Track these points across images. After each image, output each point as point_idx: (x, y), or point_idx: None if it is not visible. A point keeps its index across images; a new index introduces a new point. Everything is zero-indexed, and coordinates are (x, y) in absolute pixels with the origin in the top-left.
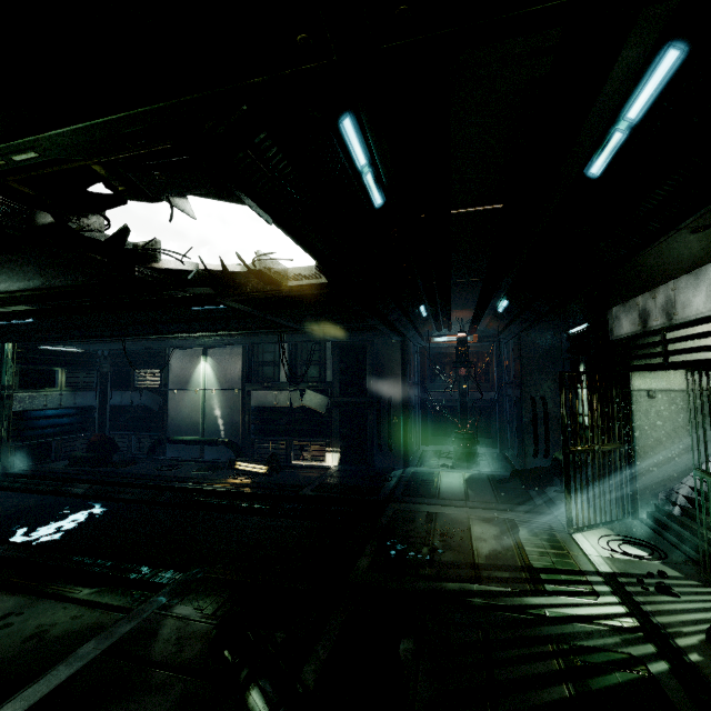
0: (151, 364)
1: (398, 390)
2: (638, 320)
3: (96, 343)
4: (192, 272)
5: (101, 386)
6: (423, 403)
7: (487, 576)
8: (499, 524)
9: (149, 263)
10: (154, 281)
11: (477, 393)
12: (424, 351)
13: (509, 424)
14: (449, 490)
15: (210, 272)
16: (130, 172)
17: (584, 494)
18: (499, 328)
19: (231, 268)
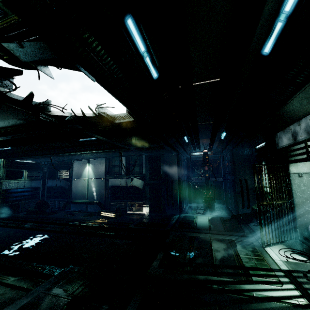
0: (65, 168)
1: (176, 177)
2: (291, 137)
3: (40, 158)
4: (68, 117)
5: (43, 177)
6: (189, 183)
7: (220, 271)
8: (226, 242)
9: (47, 112)
10: (50, 122)
11: (213, 178)
12: (188, 159)
13: (229, 193)
14: (201, 225)
15: (77, 116)
16: (3, 43)
17: (269, 227)
18: (222, 147)
19: (87, 114)
